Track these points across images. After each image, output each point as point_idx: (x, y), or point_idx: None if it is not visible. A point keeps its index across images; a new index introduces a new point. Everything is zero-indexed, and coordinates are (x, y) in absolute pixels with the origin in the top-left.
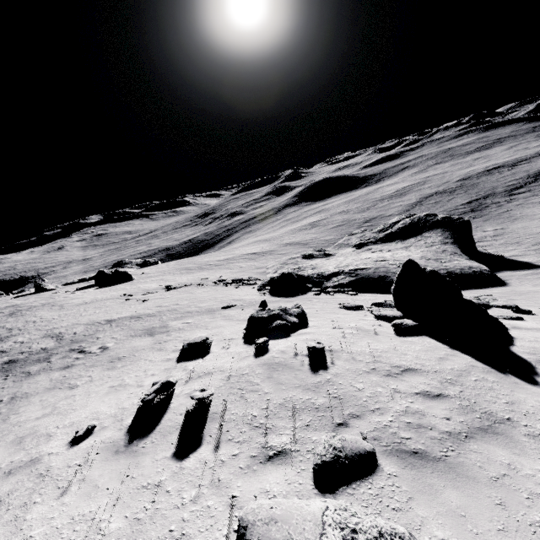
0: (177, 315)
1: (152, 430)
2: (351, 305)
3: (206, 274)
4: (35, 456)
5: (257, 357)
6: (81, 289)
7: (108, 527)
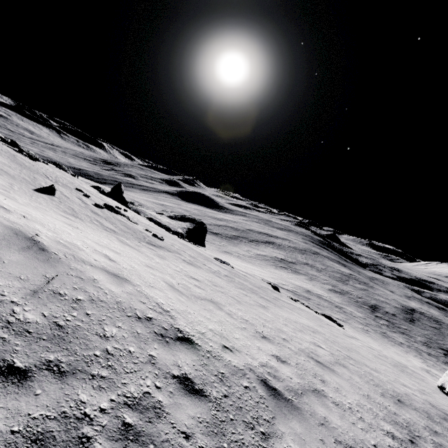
0: None
1: None
2: None
3: None
4: None
5: None
6: None
7: None
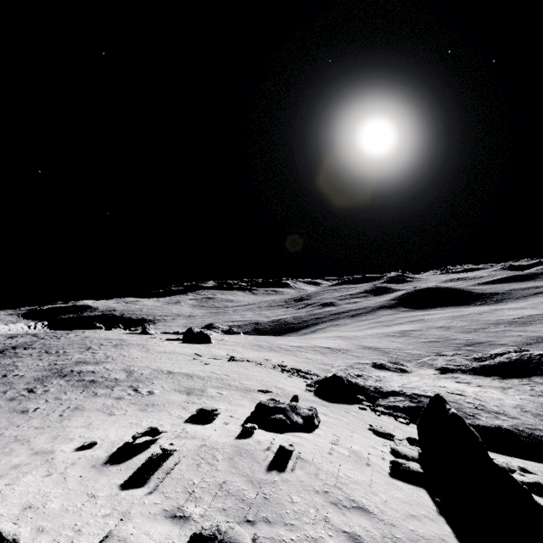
0: (219, 385)
1: (124, 461)
2: (379, 430)
3: (272, 355)
4: (54, 449)
5: (237, 438)
6: (170, 340)
7: (50, 505)
